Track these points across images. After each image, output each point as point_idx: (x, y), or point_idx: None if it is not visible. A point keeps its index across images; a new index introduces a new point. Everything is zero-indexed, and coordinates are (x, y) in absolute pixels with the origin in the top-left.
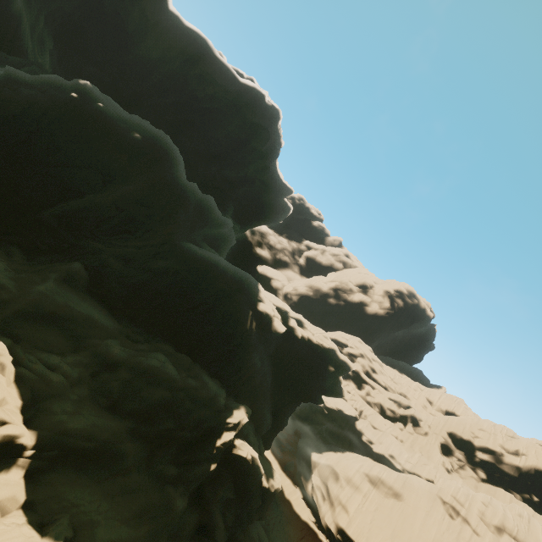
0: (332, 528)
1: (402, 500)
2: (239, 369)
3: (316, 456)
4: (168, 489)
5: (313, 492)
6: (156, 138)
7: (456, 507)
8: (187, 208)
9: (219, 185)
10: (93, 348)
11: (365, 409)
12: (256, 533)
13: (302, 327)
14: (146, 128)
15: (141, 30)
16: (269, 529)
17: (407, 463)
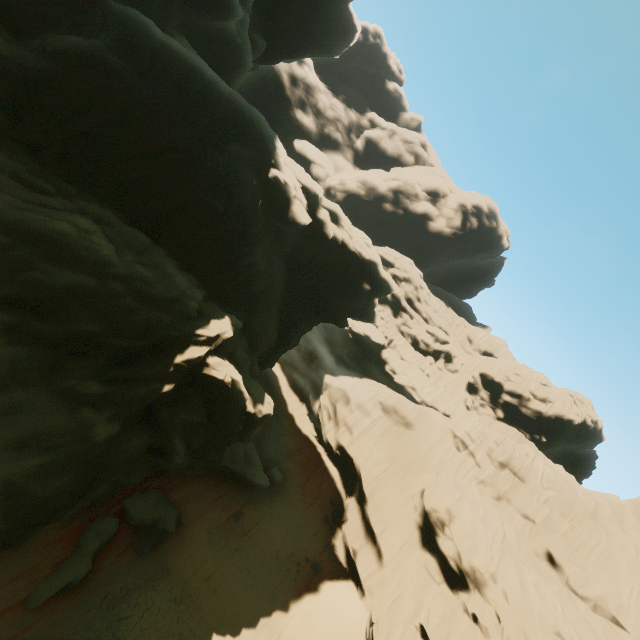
0: (332, 444)
1: (412, 429)
2: (230, 267)
3: (329, 379)
4: (83, 413)
5: (320, 411)
6: None
7: (467, 442)
8: None
9: None
10: None
11: (396, 339)
12: (242, 448)
13: (337, 224)
14: None
15: None
16: (264, 441)
17: (428, 397)
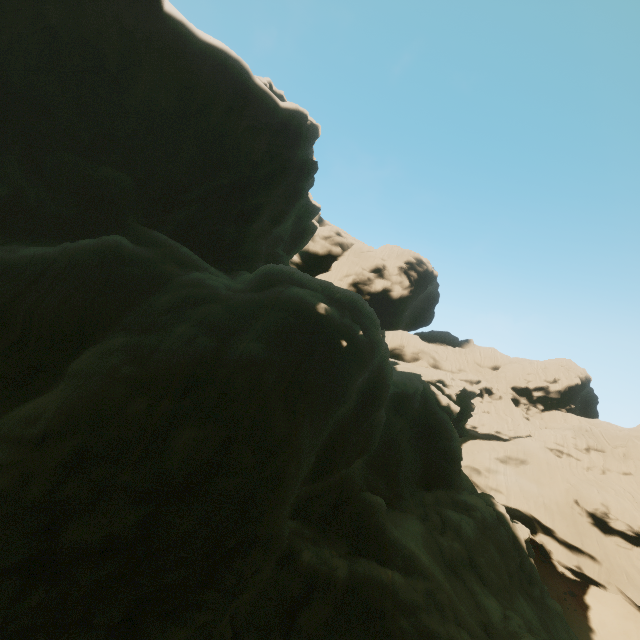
0: None
1: (528, 463)
2: (457, 467)
3: None
4: (549, 604)
5: None
6: (365, 312)
7: (560, 449)
8: None
9: (271, 249)
10: (456, 562)
11: None
12: None
13: (445, 385)
14: (355, 307)
15: (129, 63)
16: None
17: (510, 432)
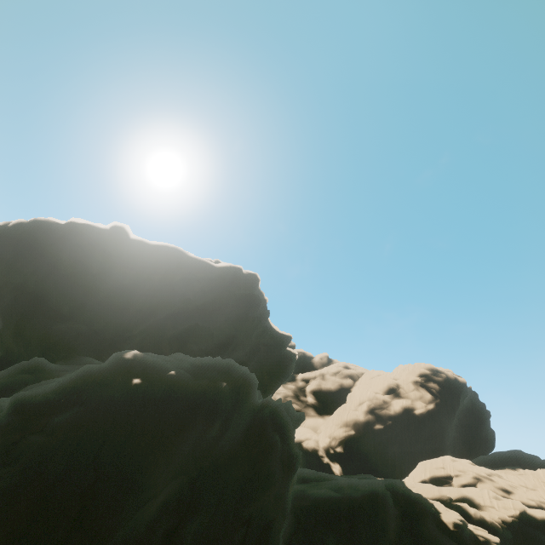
0: None
1: None
2: None
3: None
4: None
5: None
6: (227, 371)
7: None
8: (293, 440)
9: None
10: None
11: None
12: None
13: (477, 506)
14: (211, 366)
15: (106, 266)
16: None
17: None
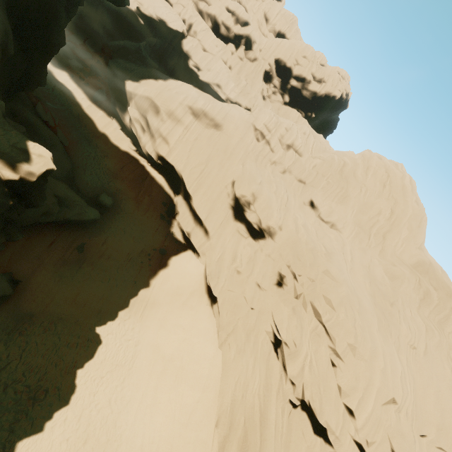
0: (153, 156)
1: (221, 130)
2: None
3: (131, 87)
4: None
5: (132, 125)
6: None
7: (264, 133)
8: None
9: None
10: None
11: (196, 22)
12: (49, 197)
13: None
14: None
15: None
16: (80, 172)
17: (232, 94)
